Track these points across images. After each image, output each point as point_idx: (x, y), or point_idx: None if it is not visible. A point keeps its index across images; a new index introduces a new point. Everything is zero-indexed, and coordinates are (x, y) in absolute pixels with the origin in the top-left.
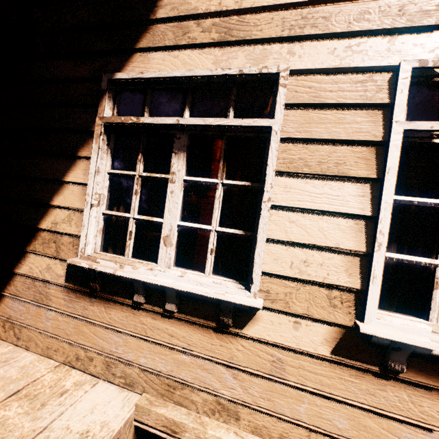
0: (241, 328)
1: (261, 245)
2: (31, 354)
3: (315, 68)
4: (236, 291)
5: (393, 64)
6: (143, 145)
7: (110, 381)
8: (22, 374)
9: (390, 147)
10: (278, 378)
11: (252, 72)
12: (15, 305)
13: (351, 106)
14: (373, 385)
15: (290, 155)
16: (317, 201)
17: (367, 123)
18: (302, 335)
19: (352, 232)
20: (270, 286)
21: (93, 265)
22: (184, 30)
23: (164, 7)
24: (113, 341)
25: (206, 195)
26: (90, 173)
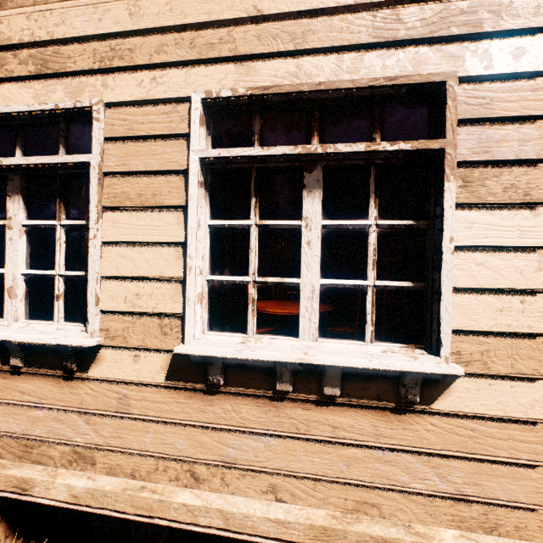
0: (87, 372)
1: (92, 283)
2: None
3: (126, 100)
4: (75, 334)
5: (189, 95)
6: None
7: None
8: None
9: (190, 175)
10: (125, 414)
11: (67, 106)
12: None
13: (162, 137)
14: (204, 402)
15: (114, 189)
16: (141, 233)
17: (175, 153)
18: (141, 367)
19: (174, 259)
20: (110, 324)
21: None
22: (2, 62)
23: None
24: None
25: None
26: None
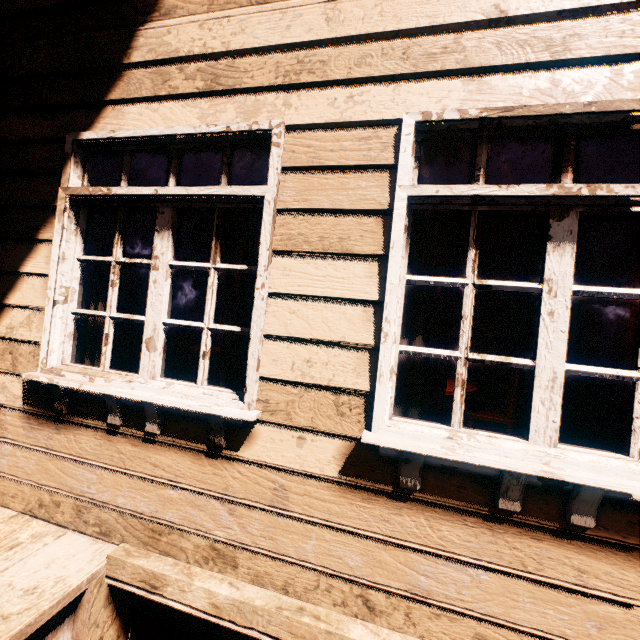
0: (236, 450)
1: (255, 342)
2: None
3: (314, 123)
4: (228, 403)
5: (398, 117)
6: (121, 222)
7: (82, 531)
8: None
9: (394, 217)
10: (281, 510)
11: (241, 129)
12: None
13: (355, 168)
14: (388, 509)
15: (289, 230)
16: (319, 285)
17: (372, 189)
18: (307, 454)
19: (360, 321)
20: (270, 394)
21: (54, 379)
22: (165, 77)
23: (140, 49)
24: (85, 479)
25: None
26: (53, 260)
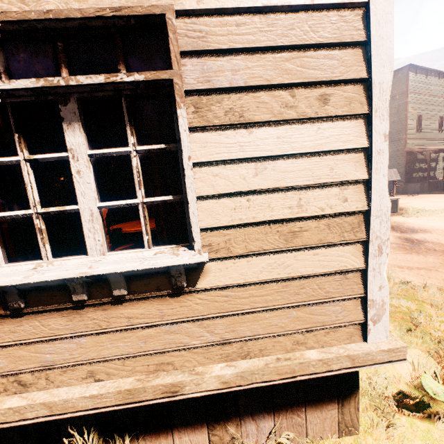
0: None
1: None
2: None
3: None
4: None
5: None
6: None
7: None
8: None
9: None
10: None
11: None
12: None
13: None
14: (13, 325)
15: None
16: None
17: None
18: None
19: None
20: None
21: None
22: None
23: None
24: None
25: None
26: None
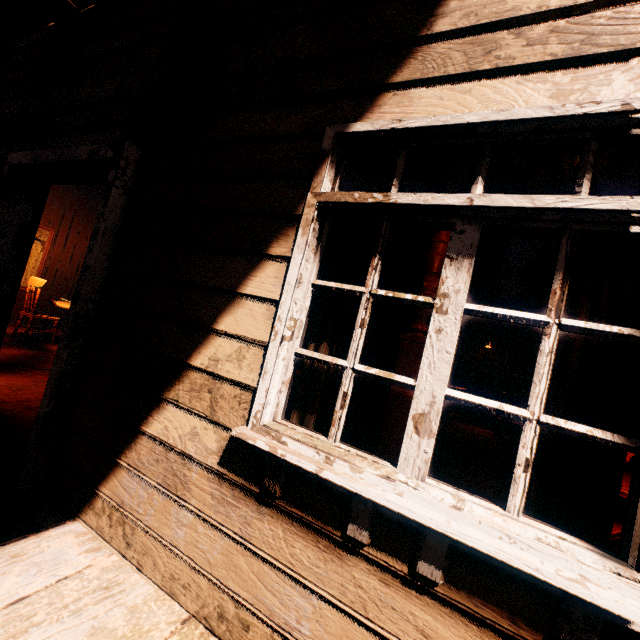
0: None
1: None
2: (144, 581)
3: None
4: (613, 582)
5: None
6: (384, 241)
7: None
8: (131, 628)
9: None
10: None
11: None
12: (132, 485)
13: None
14: None
15: None
16: None
17: None
18: None
19: None
20: None
21: (278, 449)
22: (487, 47)
23: (448, 15)
24: (293, 604)
25: (411, 328)
26: (288, 283)
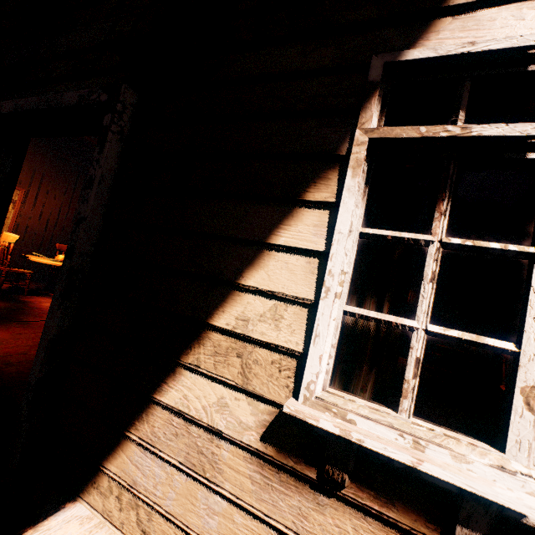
0: None
1: None
2: None
3: None
4: None
5: None
6: (451, 182)
7: None
8: None
9: None
10: None
11: None
12: (145, 462)
13: None
14: None
15: None
16: None
17: None
18: None
19: None
20: None
21: (352, 433)
22: None
23: None
24: None
25: None
26: (338, 231)
